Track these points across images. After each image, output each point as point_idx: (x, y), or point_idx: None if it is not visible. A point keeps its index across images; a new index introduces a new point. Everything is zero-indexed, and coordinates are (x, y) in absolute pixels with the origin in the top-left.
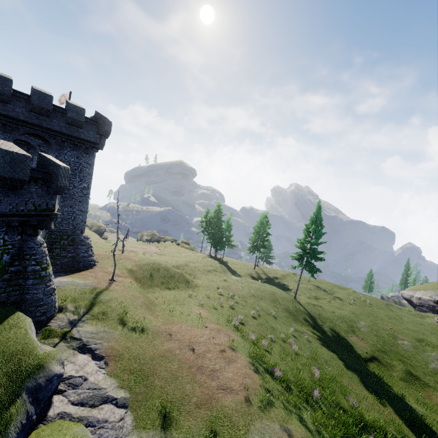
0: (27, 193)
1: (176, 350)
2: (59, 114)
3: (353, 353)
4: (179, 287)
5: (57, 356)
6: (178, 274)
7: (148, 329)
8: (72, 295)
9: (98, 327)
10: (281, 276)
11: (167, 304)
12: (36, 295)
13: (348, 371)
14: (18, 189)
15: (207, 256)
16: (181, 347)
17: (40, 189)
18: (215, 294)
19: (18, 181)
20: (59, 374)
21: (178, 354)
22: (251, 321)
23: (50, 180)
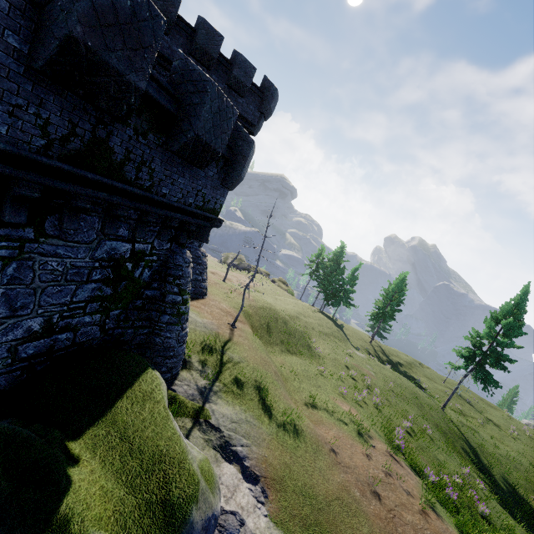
0: (203, 177)
1: (354, 490)
2: (221, 68)
3: None
4: (301, 352)
5: (211, 475)
6: (299, 332)
7: (302, 432)
8: (193, 341)
9: (236, 410)
10: (406, 363)
11: (298, 380)
12: (168, 340)
13: None
14: (201, 166)
15: (317, 310)
16: (358, 484)
17: (217, 174)
18: (347, 377)
19: (210, 151)
20: (216, 515)
21: (360, 501)
22: (408, 439)
23: (232, 163)
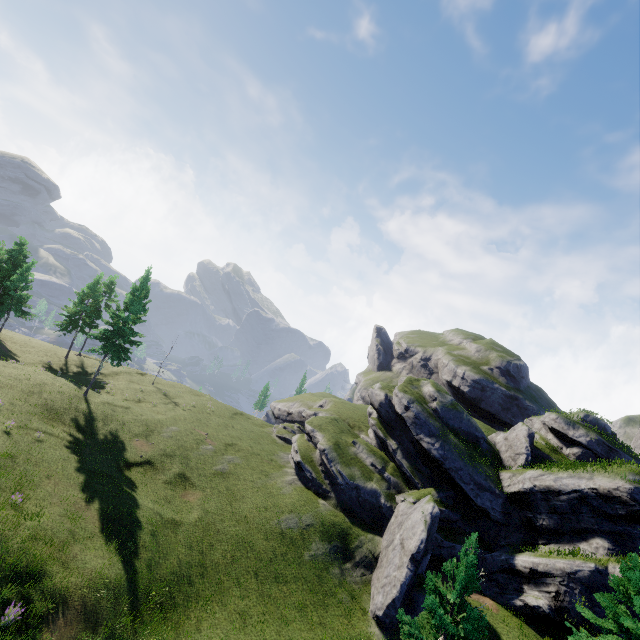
0: None
1: None
2: None
3: (117, 457)
4: None
5: None
6: None
7: None
8: None
9: None
10: (111, 372)
11: None
12: None
13: (75, 473)
14: None
15: None
16: None
17: None
18: None
19: None
20: None
21: None
22: None
23: None
